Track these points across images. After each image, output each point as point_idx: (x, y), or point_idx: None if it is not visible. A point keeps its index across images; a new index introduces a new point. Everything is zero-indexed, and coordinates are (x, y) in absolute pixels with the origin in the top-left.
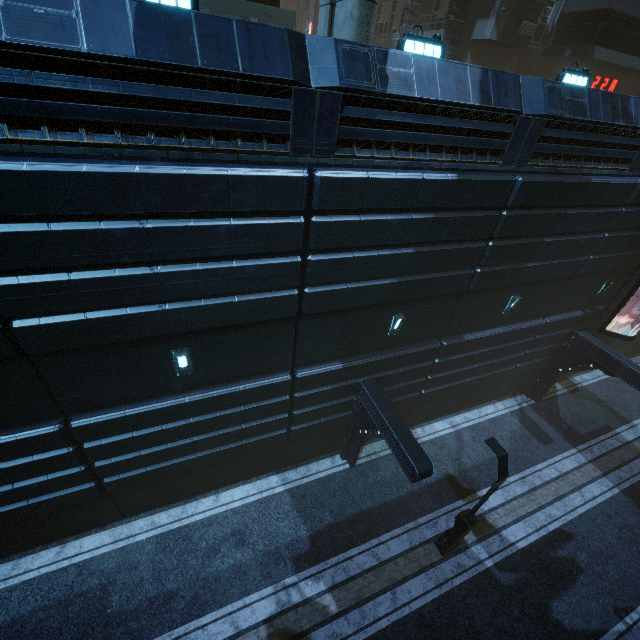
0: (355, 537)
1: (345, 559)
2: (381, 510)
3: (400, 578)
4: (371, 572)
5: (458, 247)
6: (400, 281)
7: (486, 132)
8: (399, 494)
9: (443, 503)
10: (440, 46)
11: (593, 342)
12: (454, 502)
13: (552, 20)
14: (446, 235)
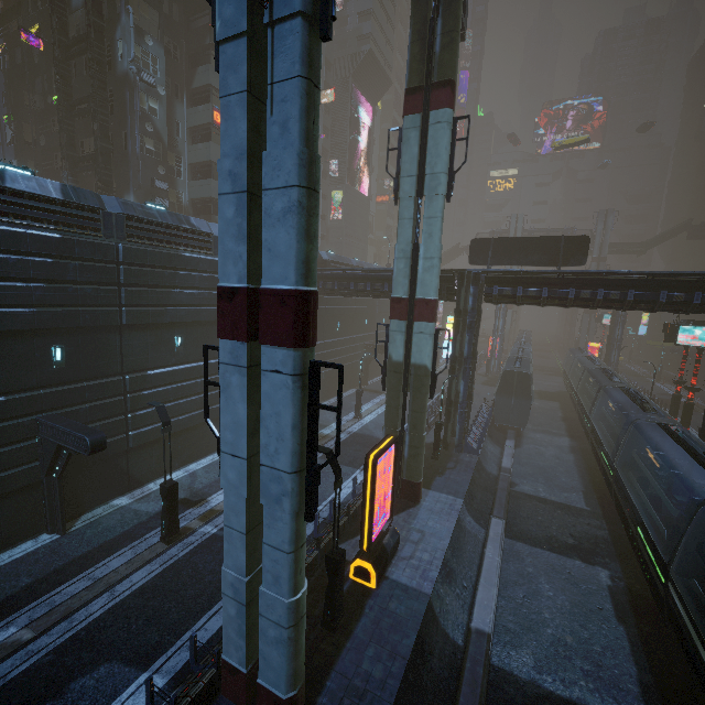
0: (65, 578)
1: (49, 597)
2: (101, 547)
3: (121, 578)
4: (84, 590)
5: (91, 287)
6: (41, 310)
7: (82, 218)
8: (124, 530)
9: None
10: (30, 172)
11: None
12: (184, 512)
13: (186, 203)
14: (73, 276)
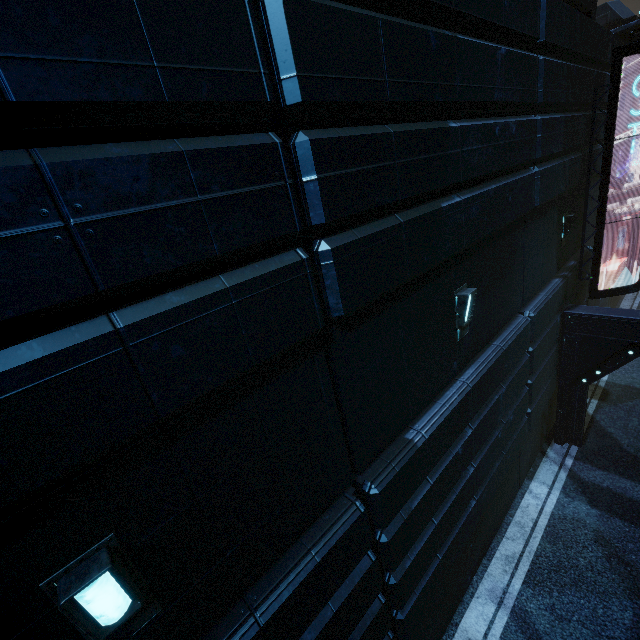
0: None
1: None
2: None
3: None
4: None
5: (133, 151)
6: None
7: None
8: None
9: None
10: None
11: (609, 314)
12: None
13: None
14: None
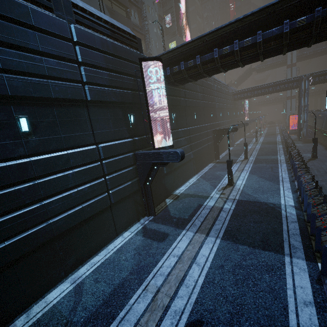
0: None
1: None
2: None
3: None
4: None
5: None
6: None
7: None
8: None
9: None
10: None
11: (145, 152)
12: None
13: None
14: None
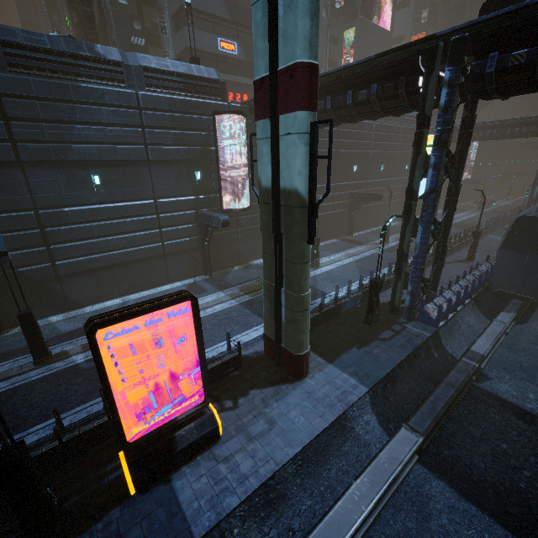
0: None
1: None
2: None
3: None
4: None
5: None
6: None
7: None
8: None
9: (70, 339)
10: None
11: (203, 212)
12: (82, 337)
13: None
14: None
